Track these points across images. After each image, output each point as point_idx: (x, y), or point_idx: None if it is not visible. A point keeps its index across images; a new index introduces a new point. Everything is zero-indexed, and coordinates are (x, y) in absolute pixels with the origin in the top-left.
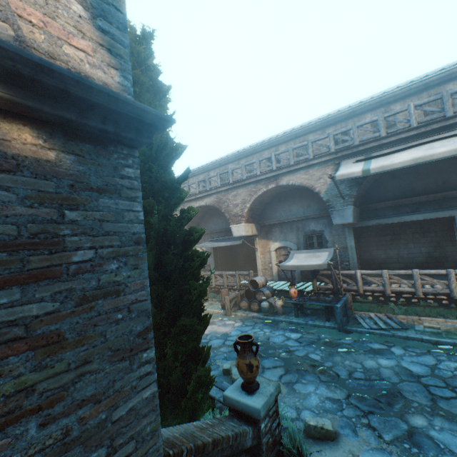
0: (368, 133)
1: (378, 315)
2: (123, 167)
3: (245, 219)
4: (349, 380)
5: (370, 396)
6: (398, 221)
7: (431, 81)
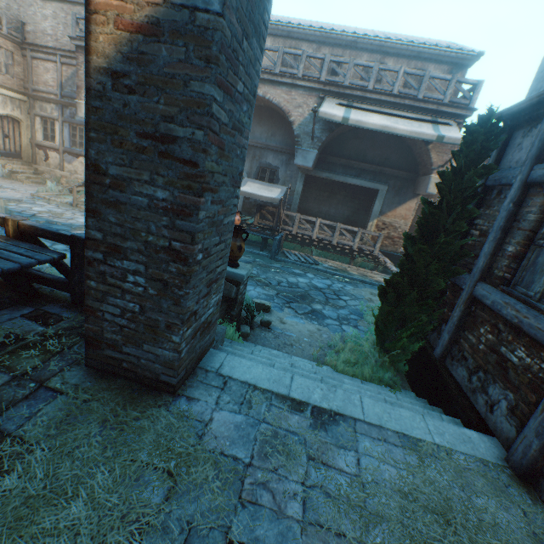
0: (357, 78)
1: (300, 254)
2: (266, 11)
3: None
4: (278, 286)
5: (291, 295)
6: (343, 181)
7: (424, 52)
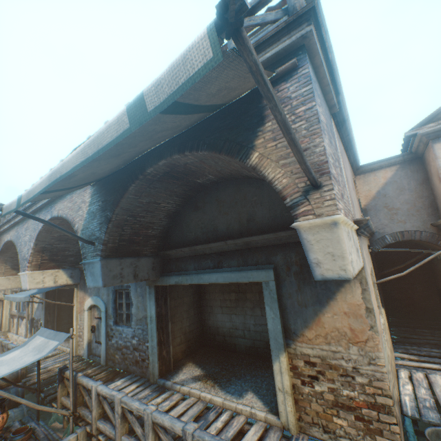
0: None
1: None
2: None
3: (33, 264)
4: None
5: None
6: (198, 282)
7: None
